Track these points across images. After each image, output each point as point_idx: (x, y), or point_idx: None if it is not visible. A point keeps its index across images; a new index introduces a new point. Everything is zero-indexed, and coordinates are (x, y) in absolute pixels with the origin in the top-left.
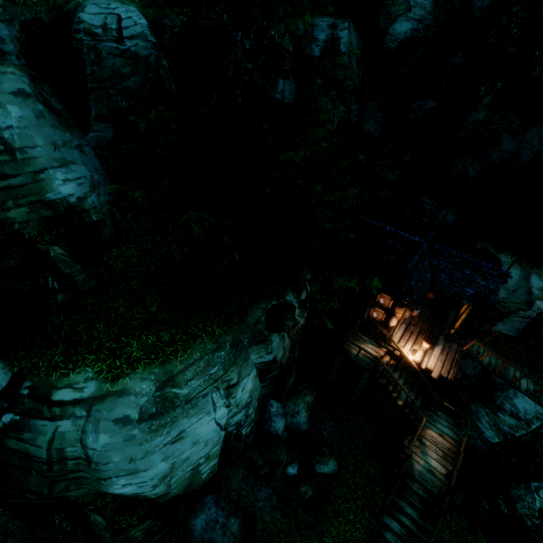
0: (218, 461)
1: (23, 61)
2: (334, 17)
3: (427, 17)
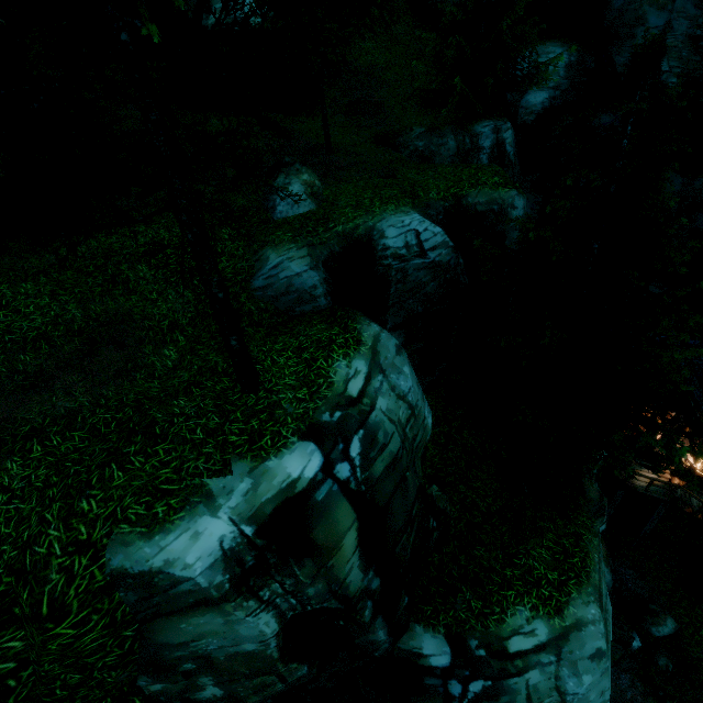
0: None
1: (328, 298)
2: (491, 118)
3: (562, 82)
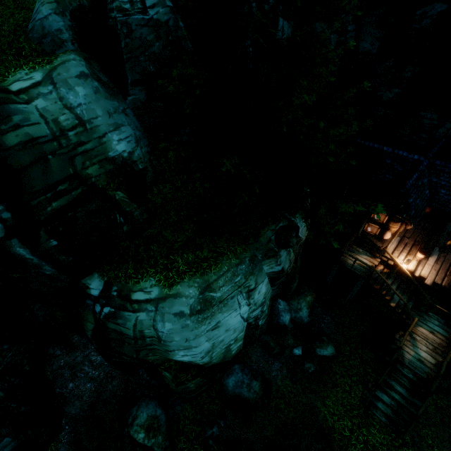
0: (242, 342)
1: (76, 45)
2: None
3: None
